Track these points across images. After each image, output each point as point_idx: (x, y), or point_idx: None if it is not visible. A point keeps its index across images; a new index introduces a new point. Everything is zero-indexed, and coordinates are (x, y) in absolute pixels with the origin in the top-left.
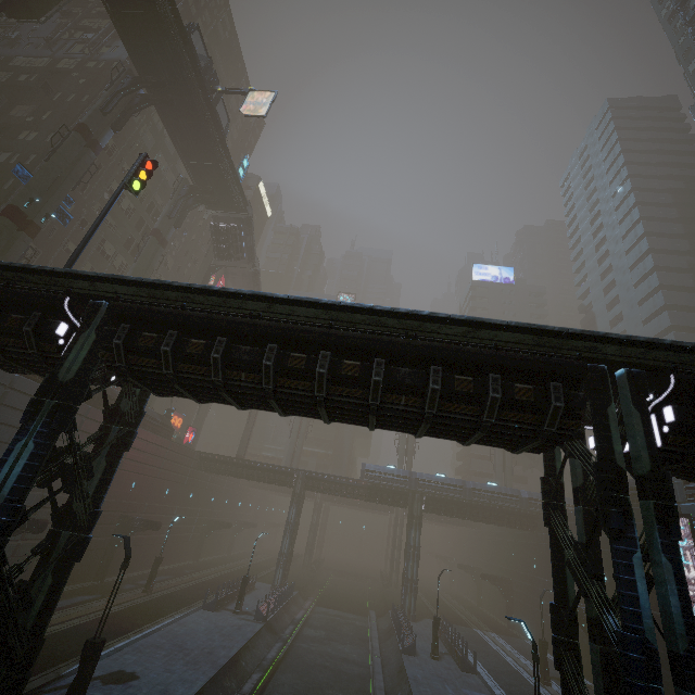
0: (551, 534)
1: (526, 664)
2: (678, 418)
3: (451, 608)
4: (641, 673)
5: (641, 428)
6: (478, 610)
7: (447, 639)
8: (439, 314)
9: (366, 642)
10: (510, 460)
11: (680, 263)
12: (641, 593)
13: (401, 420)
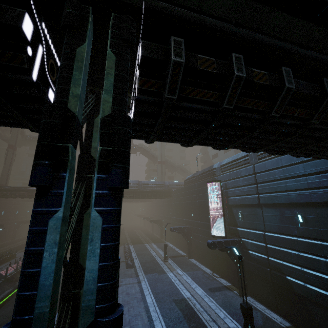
0: None
1: (161, 254)
2: (144, 52)
3: (138, 237)
4: None
5: (112, 71)
6: (151, 234)
7: (125, 254)
8: None
9: None
10: (164, 170)
11: None
12: (45, 266)
13: None
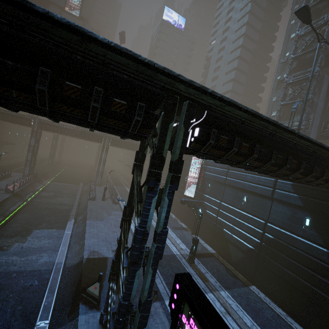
0: (133, 178)
1: None
2: (199, 135)
3: (119, 180)
4: (138, 242)
5: (182, 137)
6: (130, 180)
7: (111, 193)
8: (34, 5)
9: (75, 195)
10: None
11: (251, 47)
12: (151, 213)
13: (26, 109)
